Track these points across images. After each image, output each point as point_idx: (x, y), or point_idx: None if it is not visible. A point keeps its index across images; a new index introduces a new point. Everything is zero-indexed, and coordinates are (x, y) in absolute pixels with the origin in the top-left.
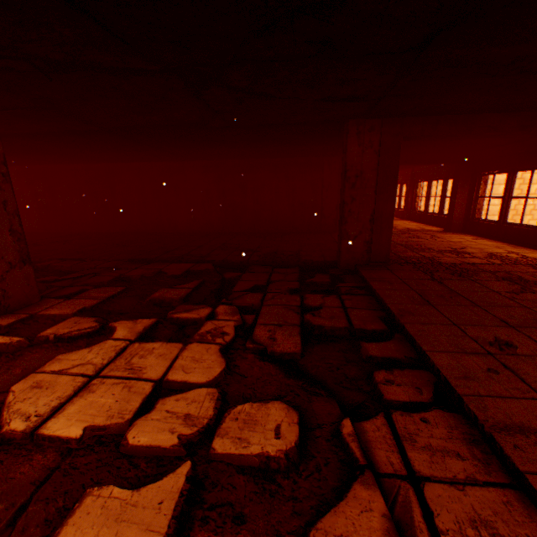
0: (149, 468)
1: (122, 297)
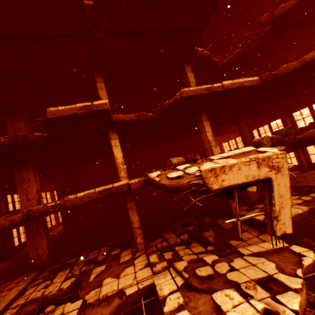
0: (313, 200)
1: (242, 205)
